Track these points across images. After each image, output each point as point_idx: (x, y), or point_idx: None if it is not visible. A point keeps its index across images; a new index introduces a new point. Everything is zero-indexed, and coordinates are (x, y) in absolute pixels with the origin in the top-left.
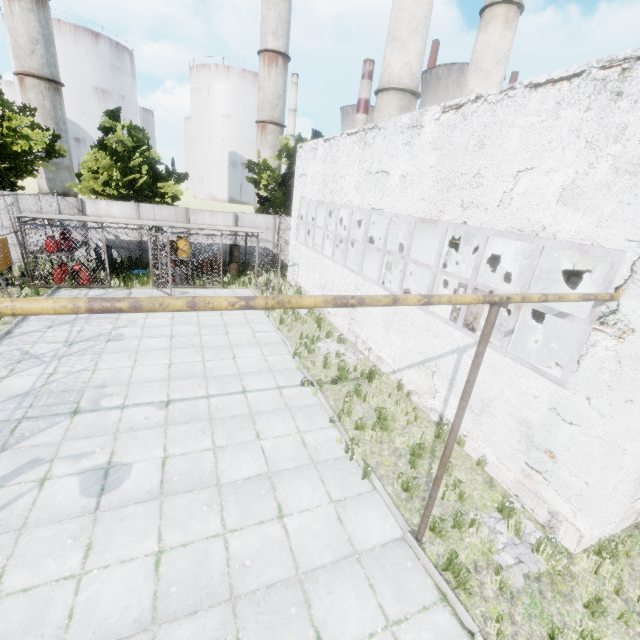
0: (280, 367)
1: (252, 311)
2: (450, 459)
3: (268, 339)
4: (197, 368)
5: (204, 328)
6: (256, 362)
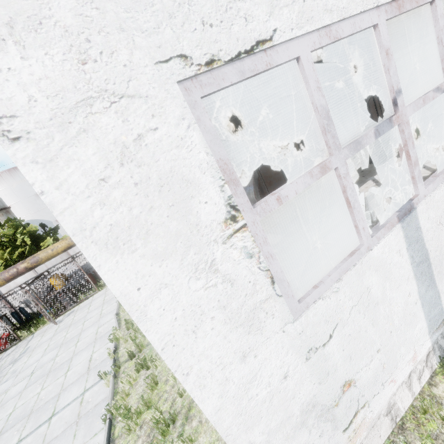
0: (98, 361)
1: (109, 303)
2: (202, 414)
3: (105, 330)
4: (30, 405)
5: (63, 347)
6: (81, 367)
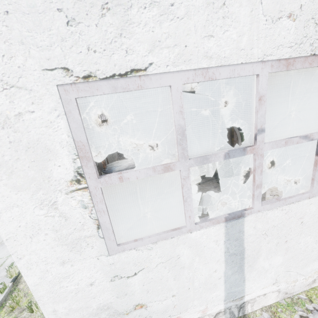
0: None
1: None
2: None
3: None
4: None
5: None
6: None
